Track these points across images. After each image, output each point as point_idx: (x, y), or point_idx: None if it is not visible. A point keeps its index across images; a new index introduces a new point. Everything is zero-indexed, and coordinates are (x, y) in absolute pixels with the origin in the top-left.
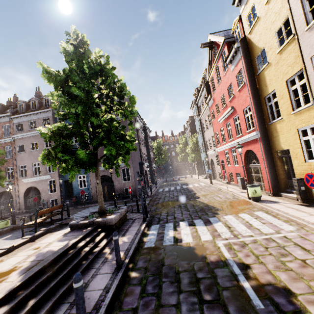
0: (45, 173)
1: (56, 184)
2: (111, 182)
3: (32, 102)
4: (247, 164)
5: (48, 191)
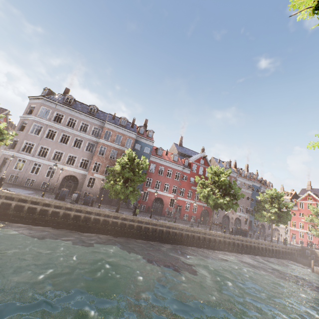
0: (244, 213)
1: (248, 220)
2: (263, 228)
3: (242, 172)
4: (318, 241)
5: (244, 223)
